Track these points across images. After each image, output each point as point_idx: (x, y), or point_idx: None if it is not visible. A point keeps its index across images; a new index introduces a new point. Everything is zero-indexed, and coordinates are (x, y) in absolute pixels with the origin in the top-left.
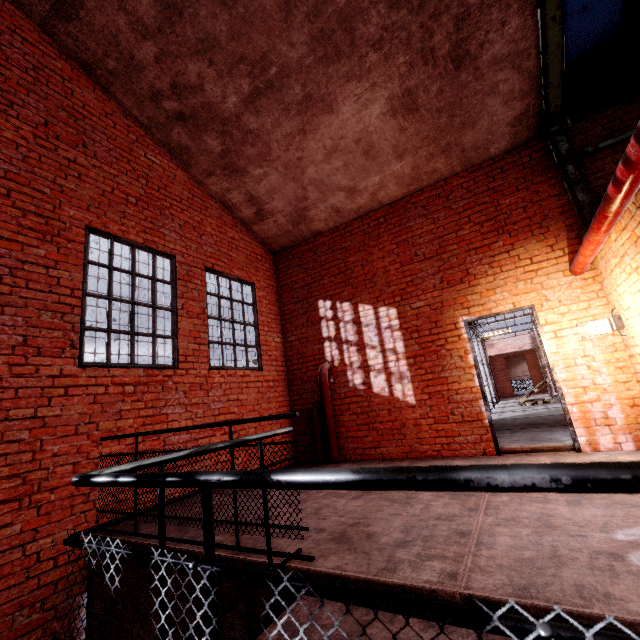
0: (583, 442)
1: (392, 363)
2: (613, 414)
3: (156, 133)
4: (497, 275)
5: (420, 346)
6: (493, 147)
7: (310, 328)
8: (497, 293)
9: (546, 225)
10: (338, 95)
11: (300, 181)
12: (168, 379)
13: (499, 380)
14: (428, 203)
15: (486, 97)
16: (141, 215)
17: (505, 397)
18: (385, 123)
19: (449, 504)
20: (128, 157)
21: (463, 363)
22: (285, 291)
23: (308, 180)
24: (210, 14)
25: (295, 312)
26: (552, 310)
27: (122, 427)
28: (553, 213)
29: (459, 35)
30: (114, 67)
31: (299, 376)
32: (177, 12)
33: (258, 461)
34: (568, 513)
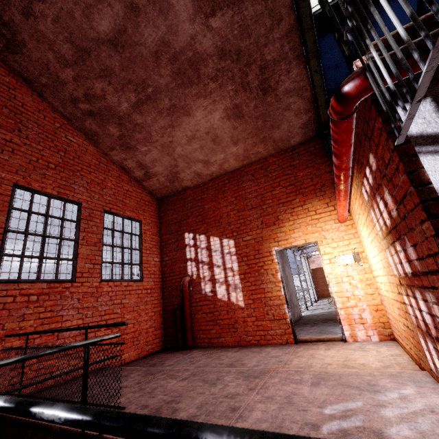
0: (348, 335)
1: (230, 277)
2: (365, 316)
3: (75, 122)
4: (295, 221)
5: (248, 266)
6: (292, 140)
7: (179, 252)
8: (295, 232)
9: (324, 190)
10: (192, 106)
11: (172, 155)
12: (66, 290)
13: (320, 285)
14: (255, 172)
15: (284, 111)
16: (58, 176)
17: (324, 297)
18: (224, 123)
19: (239, 385)
20: (52, 138)
21: (274, 279)
22: (164, 226)
23: (177, 155)
24: (108, 55)
25: (170, 240)
26: (328, 245)
27: (24, 326)
28: (328, 183)
29: (263, 76)
30: (46, 82)
31: (170, 285)
32: (87, 53)
33: (134, 348)
34: (307, 392)
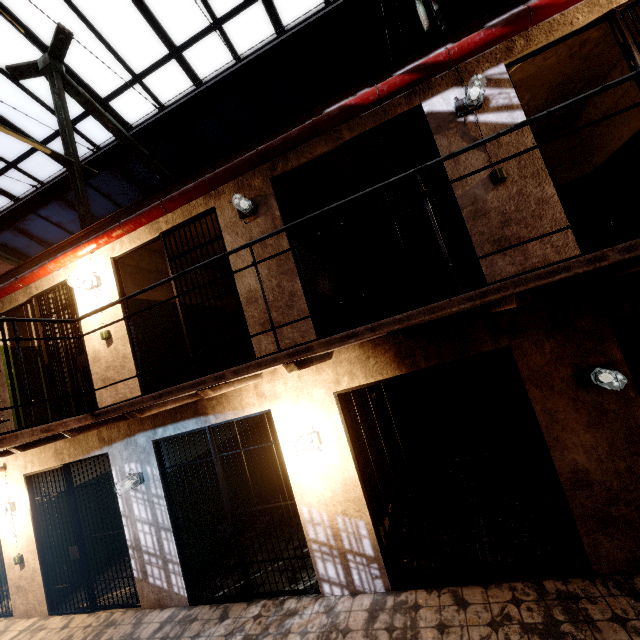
0: None
1: None
2: None
3: None
4: None
5: None
6: None
7: None
8: None
9: None
10: None
11: None
12: None
13: None
14: None
15: None
16: None
17: None
18: None
19: None
20: None
21: None
22: None
23: None
24: None
25: None
26: None
27: None
28: None
29: None
30: None
31: None
32: None
33: None
34: None
